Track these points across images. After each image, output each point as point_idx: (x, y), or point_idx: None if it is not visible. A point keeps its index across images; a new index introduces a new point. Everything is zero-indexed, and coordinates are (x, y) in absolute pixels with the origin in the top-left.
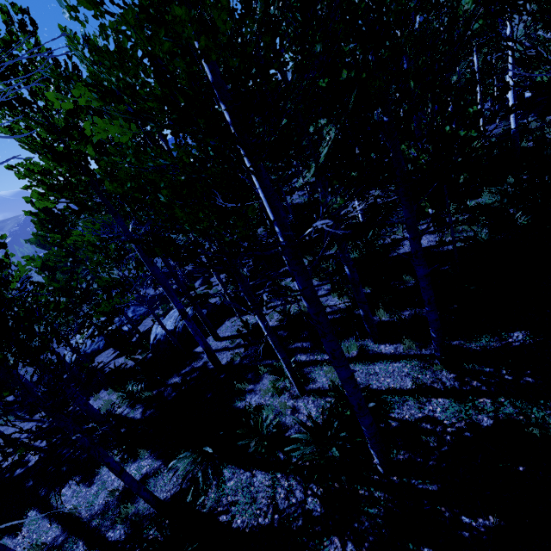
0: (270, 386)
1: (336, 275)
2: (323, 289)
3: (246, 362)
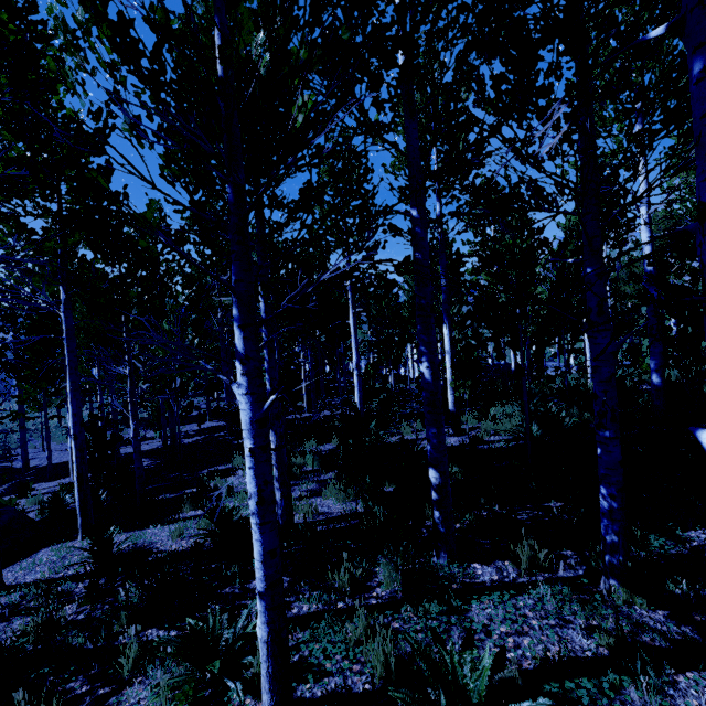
0: (162, 700)
1: (320, 473)
2: (298, 490)
3: (74, 643)
